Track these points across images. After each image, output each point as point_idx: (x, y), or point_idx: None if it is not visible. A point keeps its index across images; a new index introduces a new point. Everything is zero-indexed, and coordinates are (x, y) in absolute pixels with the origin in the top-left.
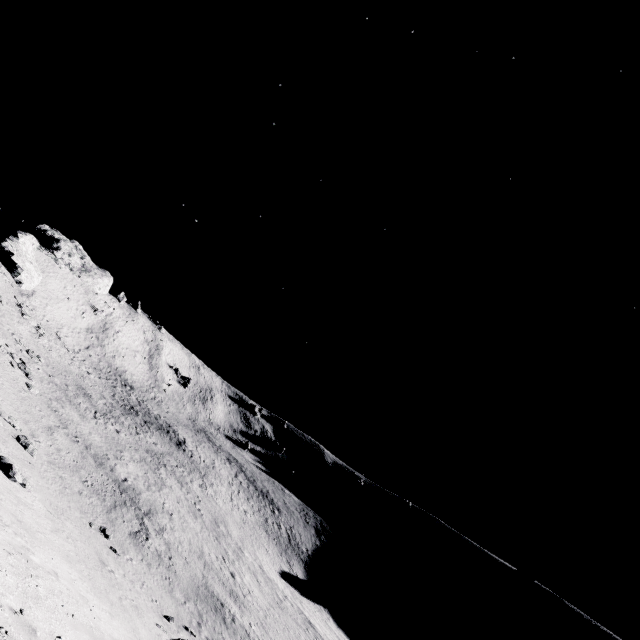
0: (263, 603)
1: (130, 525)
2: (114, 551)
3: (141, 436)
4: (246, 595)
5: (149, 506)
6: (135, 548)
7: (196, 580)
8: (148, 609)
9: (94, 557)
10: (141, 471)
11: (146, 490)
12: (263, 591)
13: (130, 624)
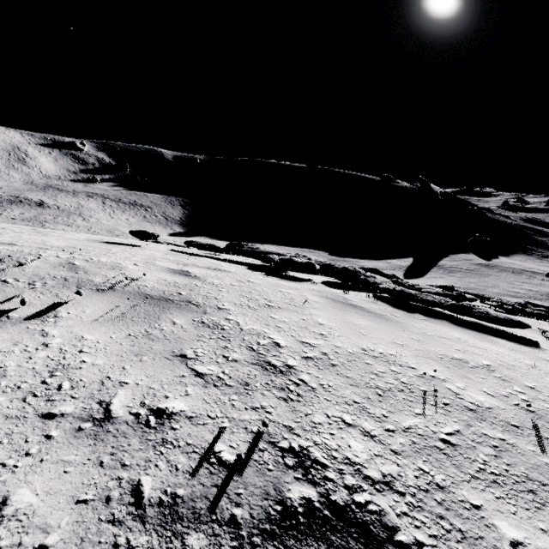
0: None
1: None
2: None
3: (5, 215)
4: None
5: None
6: None
7: None
8: None
9: None
10: None
11: None
12: None
13: None
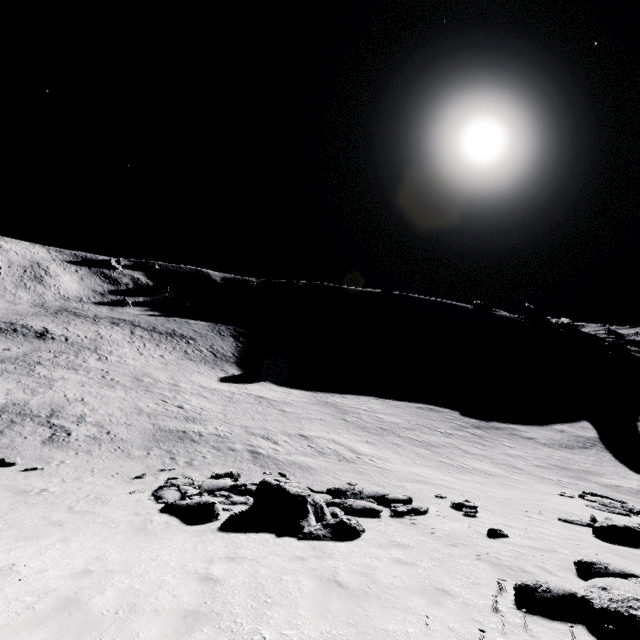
0: (218, 409)
1: (37, 436)
2: (33, 470)
3: None
4: (201, 413)
5: (49, 408)
6: (60, 450)
7: (148, 432)
8: (112, 488)
9: (5, 497)
10: (10, 384)
11: (32, 397)
12: (213, 401)
13: (98, 522)
